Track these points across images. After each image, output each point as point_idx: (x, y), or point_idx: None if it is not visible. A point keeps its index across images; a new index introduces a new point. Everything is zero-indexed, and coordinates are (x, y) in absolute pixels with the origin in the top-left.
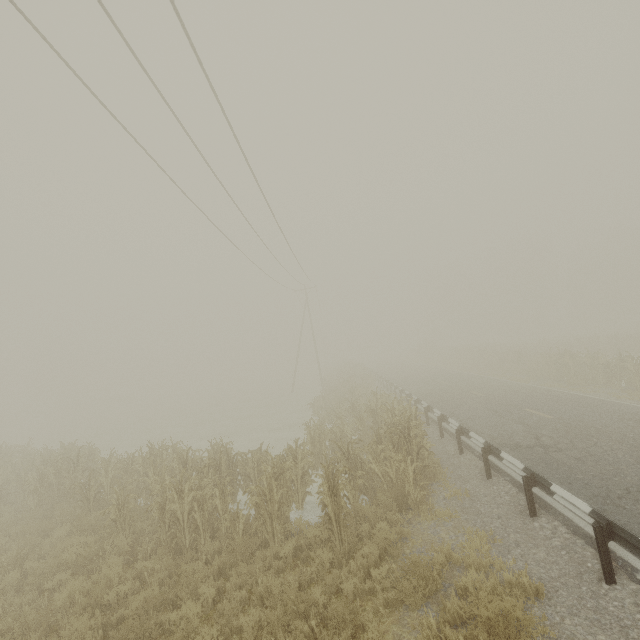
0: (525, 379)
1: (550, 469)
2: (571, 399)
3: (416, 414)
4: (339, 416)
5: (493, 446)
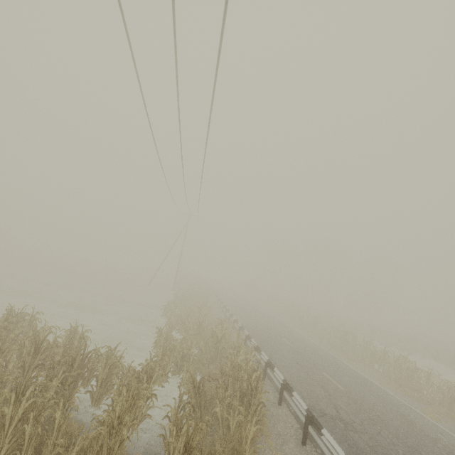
0: (318, 340)
1: (352, 452)
2: (352, 373)
3: (259, 363)
4: (187, 330)
5: (315, 418)
